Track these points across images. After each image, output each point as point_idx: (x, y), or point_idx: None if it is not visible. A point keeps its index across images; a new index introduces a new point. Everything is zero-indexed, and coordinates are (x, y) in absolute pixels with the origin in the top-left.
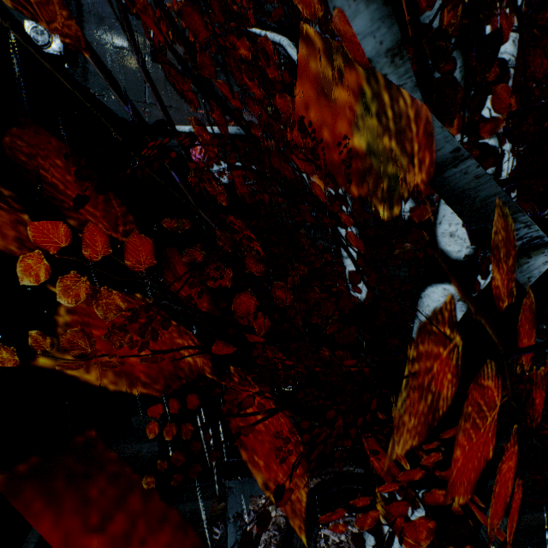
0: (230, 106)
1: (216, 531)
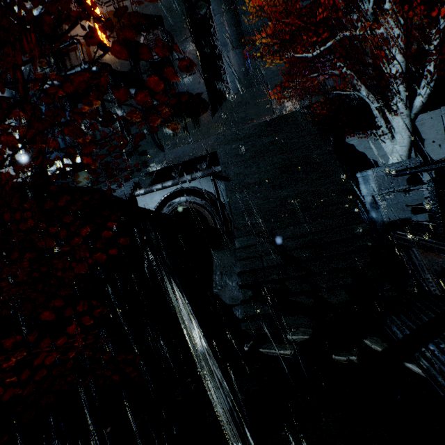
0: None
1: None
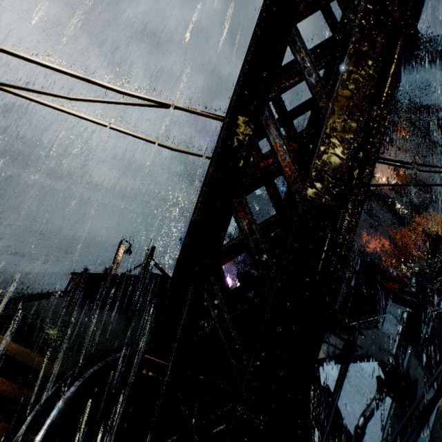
0: (406, 248)
1: None
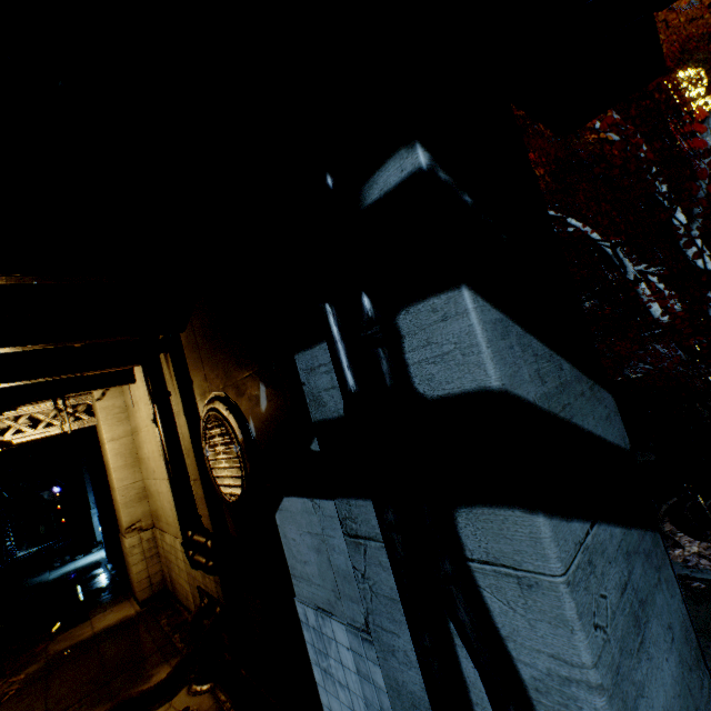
0: None
1: (695, 585)
